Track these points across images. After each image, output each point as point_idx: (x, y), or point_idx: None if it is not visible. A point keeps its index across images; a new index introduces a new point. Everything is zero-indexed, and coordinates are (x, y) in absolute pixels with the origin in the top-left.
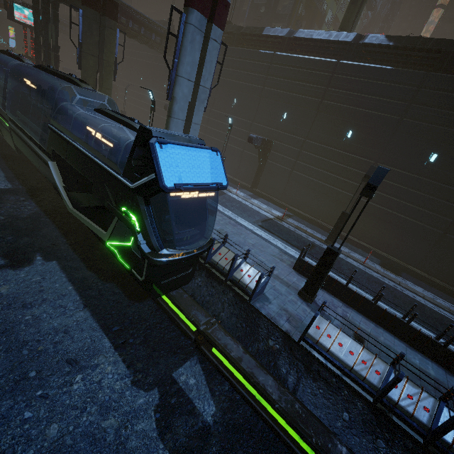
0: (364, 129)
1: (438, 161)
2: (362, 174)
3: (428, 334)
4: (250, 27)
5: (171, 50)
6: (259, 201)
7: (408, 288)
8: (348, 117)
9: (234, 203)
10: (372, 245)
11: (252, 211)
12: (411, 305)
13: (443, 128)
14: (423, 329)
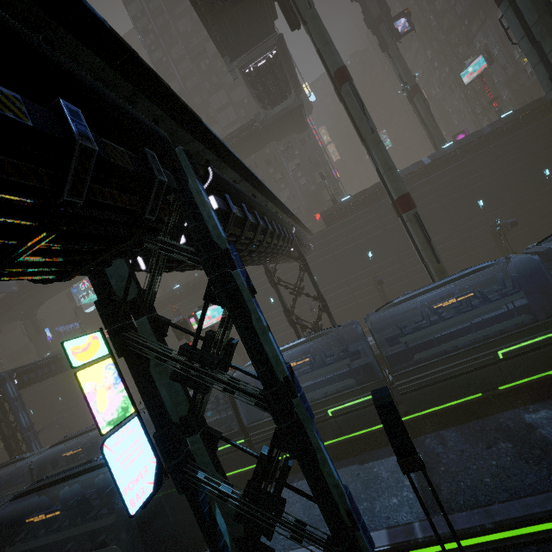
0: None
1: None
2: None
3: None
4: (378, 183)
5: (312, 249)
6: None
7: None
8: (536, 164)
9: None
10: None
11: None
12: None
13: None
14: None
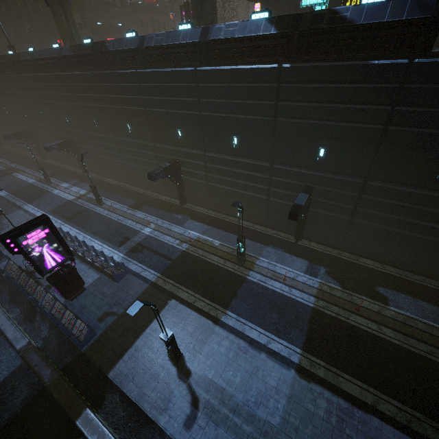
0: (98, 117)
1: (132, 128)
2: (115, 147)
3: (99, 245)
4: (14, 54)
5: None
6: (77, 186)
7: (129, 217)
8: (87, 111)
9: (49, 199)
10: (147, 189)
11: (58, 201)
12: (114, 230)
13: (119, 107)
14: (100, 243)
